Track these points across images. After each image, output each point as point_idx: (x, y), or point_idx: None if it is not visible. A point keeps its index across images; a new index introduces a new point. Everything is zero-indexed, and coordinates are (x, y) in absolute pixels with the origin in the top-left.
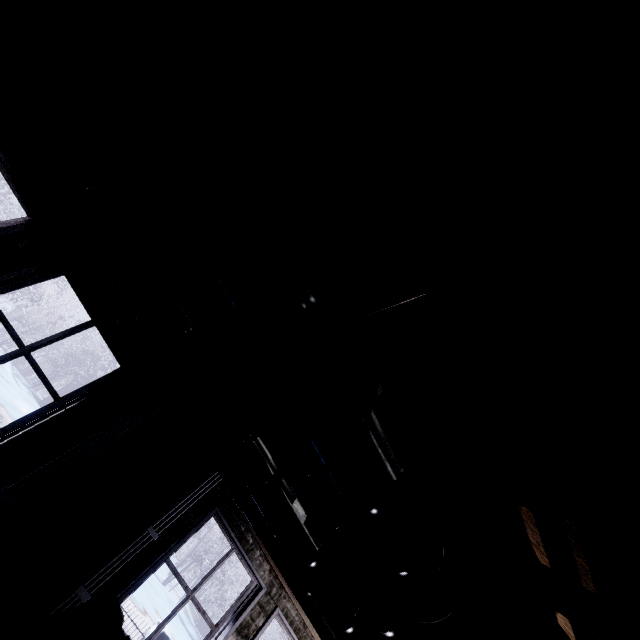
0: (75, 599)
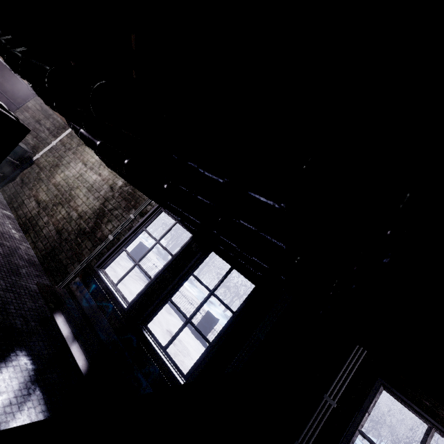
0: None
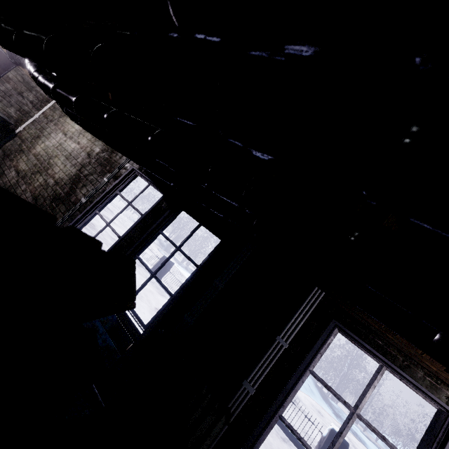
0: (245, 391)
